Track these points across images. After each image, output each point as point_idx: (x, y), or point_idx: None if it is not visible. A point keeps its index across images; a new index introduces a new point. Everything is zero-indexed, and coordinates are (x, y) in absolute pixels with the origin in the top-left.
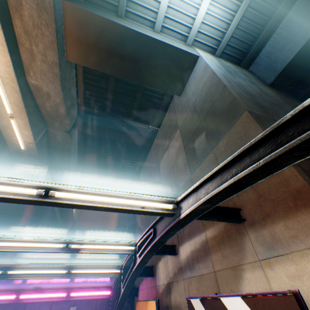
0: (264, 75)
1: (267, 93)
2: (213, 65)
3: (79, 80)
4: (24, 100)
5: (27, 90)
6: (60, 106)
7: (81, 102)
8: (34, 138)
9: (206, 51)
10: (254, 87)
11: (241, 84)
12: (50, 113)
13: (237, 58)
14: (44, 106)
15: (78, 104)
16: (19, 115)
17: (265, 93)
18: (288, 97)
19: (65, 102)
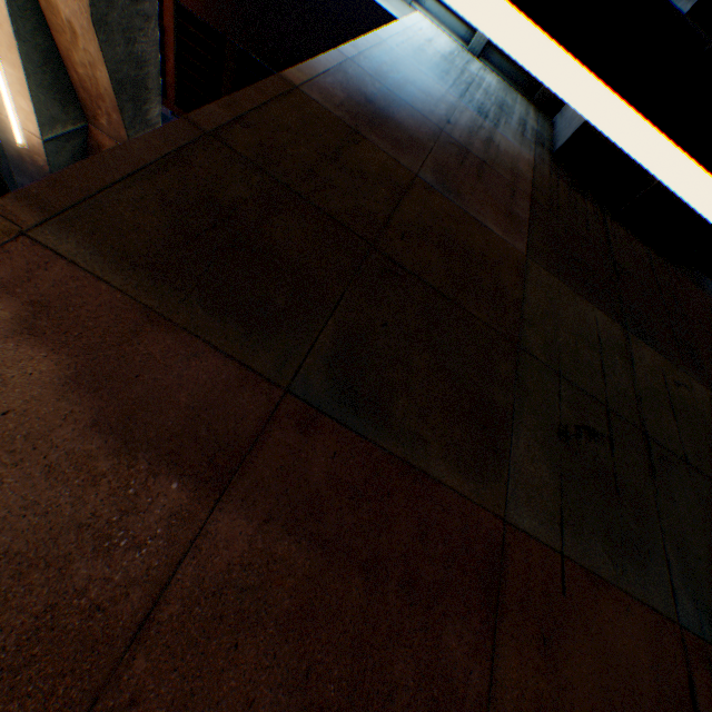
0: (563, 129)
1: (498, 144)
2: (404, 40)
3: (167, 32)
4: (14, 19)
5: (27, 1)
6: (99, 70)
7: (172, 93)
8: (40, 125)
9: (455, 34)
10: (468, 117)
11: (422, 88)
12: (86, 84)
13: (530, 75)
14: (72, 60)
15: (168, 98)
16: (8, 55)
17: (489, 138)
18: (591, 196)
19: (107, 62)
